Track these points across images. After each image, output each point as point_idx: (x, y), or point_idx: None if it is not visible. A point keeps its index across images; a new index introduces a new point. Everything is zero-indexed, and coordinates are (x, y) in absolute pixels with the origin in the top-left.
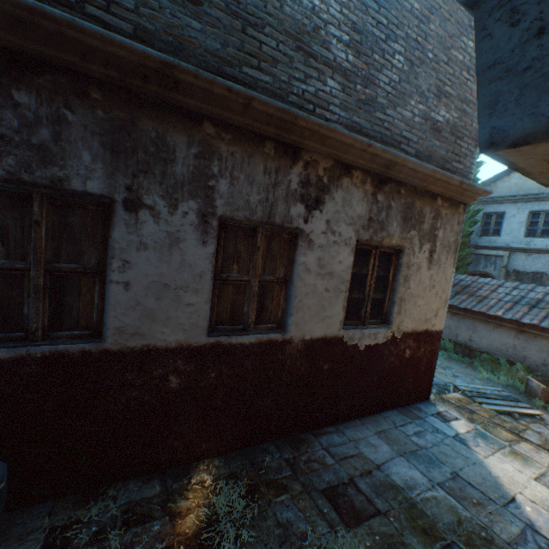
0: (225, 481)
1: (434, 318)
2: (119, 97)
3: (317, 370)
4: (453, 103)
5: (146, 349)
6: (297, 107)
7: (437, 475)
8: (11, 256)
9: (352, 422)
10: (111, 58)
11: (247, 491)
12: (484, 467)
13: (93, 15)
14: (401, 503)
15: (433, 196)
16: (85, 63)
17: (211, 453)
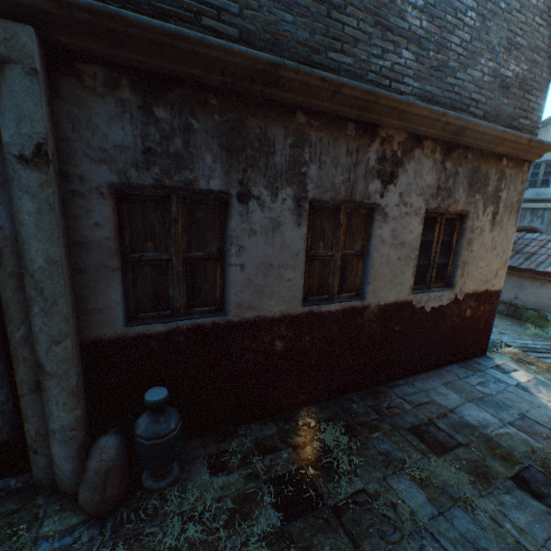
0: (325, 423)
1: (494, 279)
2: (230, 100)
3: (390, 331)
4: (523, 54)
5: (257, 319)
6: (374, 85)
7: (506, 416)
8: (157, 249)
9: (419, 376)
10: (227, 66)
11: (346, 430)
12: (548, 409)
13: (208, 26)
14: (479, 438)
15: (498, 157)
16: (206, 74)
17: (307, 402)
